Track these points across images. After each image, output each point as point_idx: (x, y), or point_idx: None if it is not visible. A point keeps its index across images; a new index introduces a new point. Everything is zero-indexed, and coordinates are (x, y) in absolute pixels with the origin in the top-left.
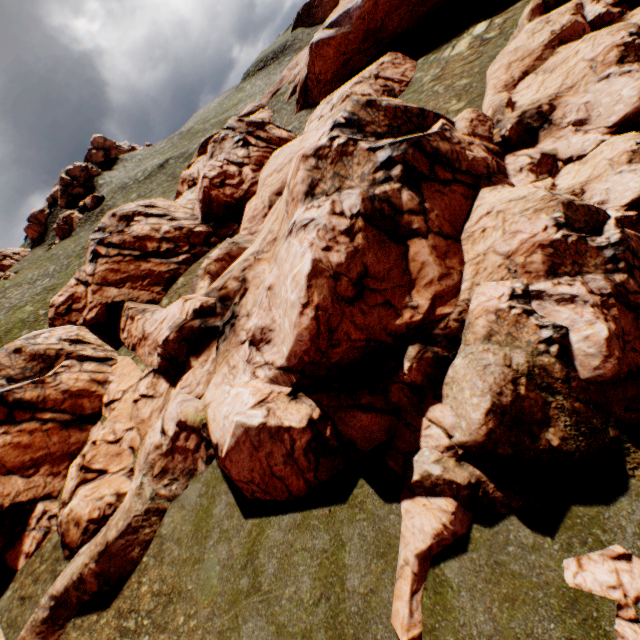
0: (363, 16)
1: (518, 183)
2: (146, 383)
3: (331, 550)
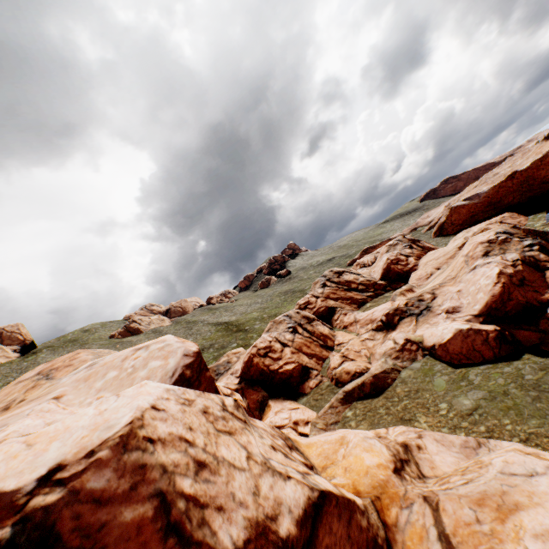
0: (487, 196)
1: None
2: (367, 334)
3: (513, 371)
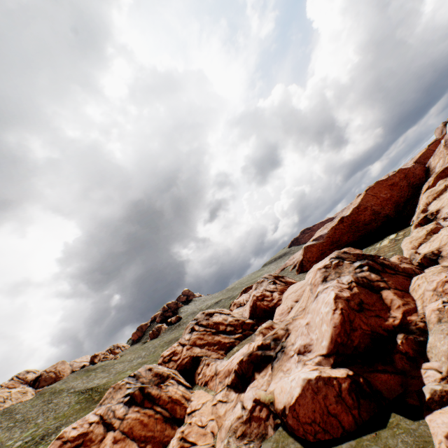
0: (329, 236)
1: None
2: (221, 393)
3: None
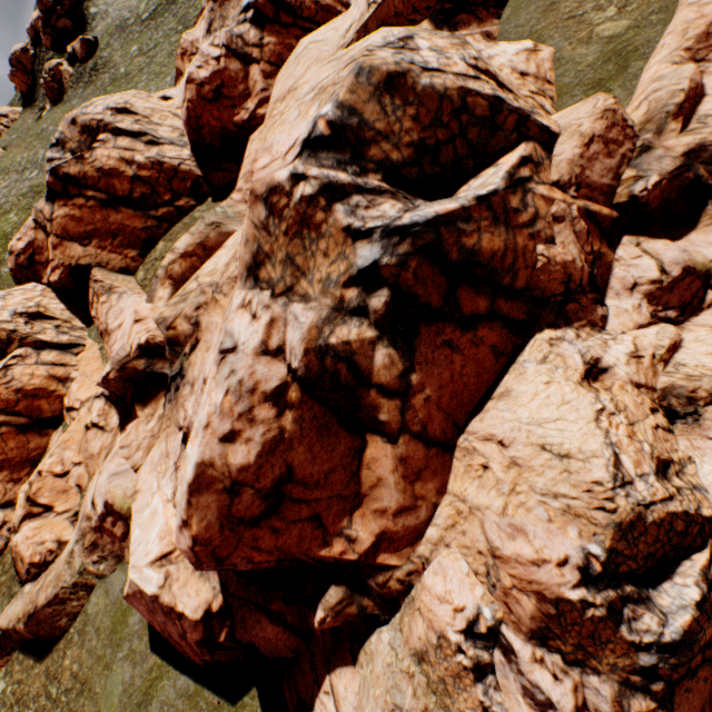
0: None
1: (616, 315)
2: (98, 408)
3: None
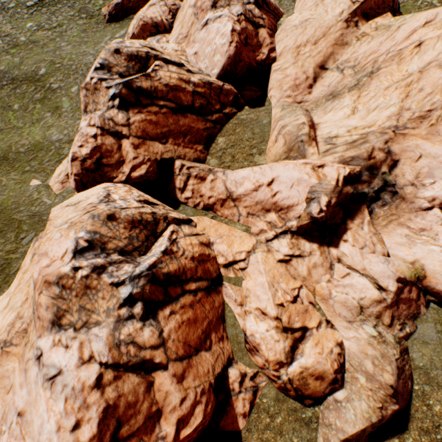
0: None
1: None
2: (286, 244)
3: None
